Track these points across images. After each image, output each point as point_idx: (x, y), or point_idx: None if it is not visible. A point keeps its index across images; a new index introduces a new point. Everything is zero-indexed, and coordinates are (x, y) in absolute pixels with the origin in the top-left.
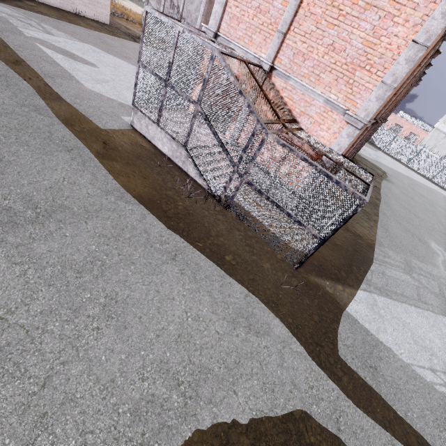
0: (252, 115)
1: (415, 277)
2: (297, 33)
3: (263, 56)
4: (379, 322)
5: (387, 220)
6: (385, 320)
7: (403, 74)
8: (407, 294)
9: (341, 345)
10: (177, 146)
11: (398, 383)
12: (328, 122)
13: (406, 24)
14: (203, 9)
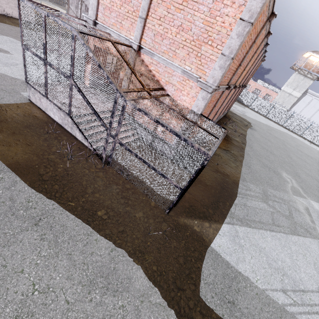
0: (112, 85)
1: (270, 203)
2: (154, 18)
3: (132, 38)
4: (239, 252)
5: (250, 159)
6: (244, 249)
7: (236, 46)
8: (263, 220)
9: (203, 284)
10: (64, 115)
11: (253, 314)
12: (187, 88)
13: (233, 5)
14: None
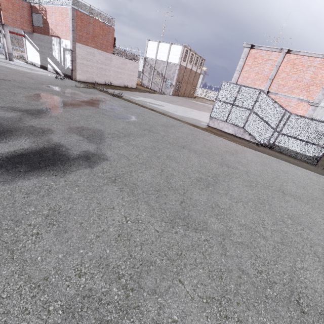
0: (282, 108)
1: None
2: (278, 78)
3: (262, 88)
4: None
5: None
6: None
7: None
8: None
9: None
10: (238, 128)
11: None
12: (301, 107)
13: None
14: (177, 72)
